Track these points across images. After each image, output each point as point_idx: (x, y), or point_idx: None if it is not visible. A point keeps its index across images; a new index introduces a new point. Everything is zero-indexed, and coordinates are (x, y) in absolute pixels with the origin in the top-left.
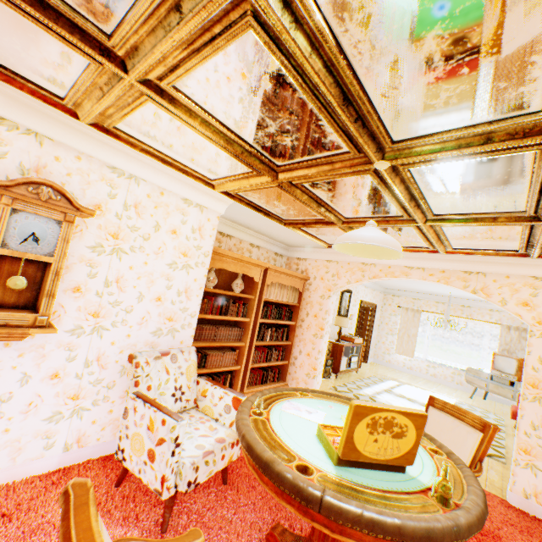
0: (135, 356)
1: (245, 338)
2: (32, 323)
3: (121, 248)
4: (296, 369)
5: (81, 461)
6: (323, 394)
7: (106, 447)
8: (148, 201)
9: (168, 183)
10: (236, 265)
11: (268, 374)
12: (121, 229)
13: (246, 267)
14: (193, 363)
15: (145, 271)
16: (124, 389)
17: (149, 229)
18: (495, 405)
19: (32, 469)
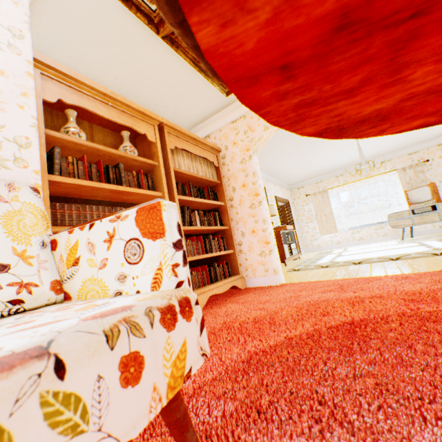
0: None
1: None
2: None
3: None
4: (246, 256)
5: None
6: None
7: None
8: None
9: None
10: (109, 109)
11: (215, 270)
12: None
13: (128, 117)
14: (30, 210)
15: None
16: None
17: None
18: (425, 236)
19: None
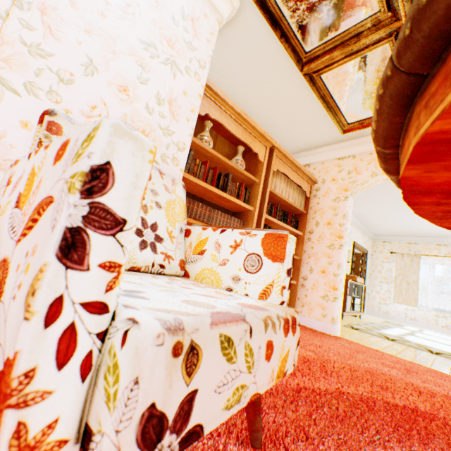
0: (49, 112)
1: None
2: None
3: None
4: (307, 292)
5: None
6: None
7: None
8: None
9: None
10: (237, 127)
11: None
12: None
13: (249, 136)
14: (179, 202)
15: (100, 27)
16: None
17: None
18: None
19: None
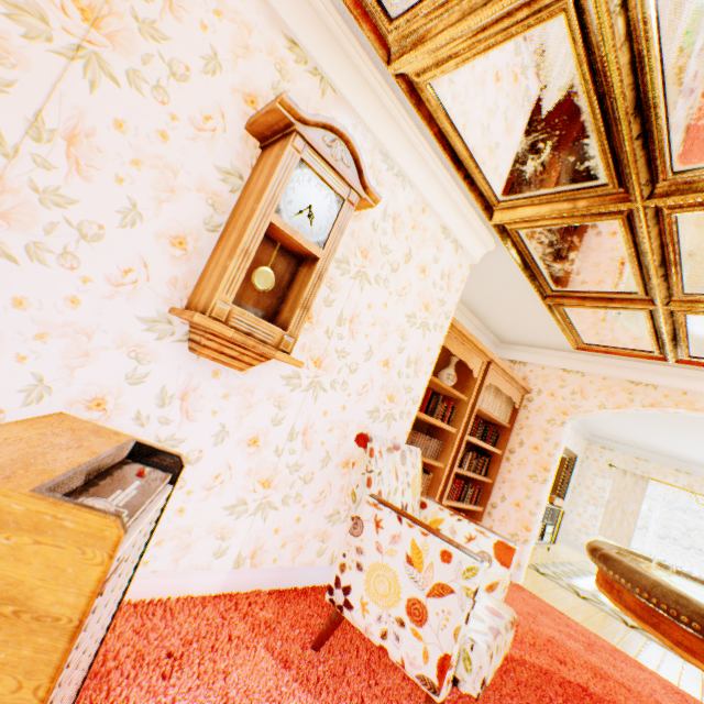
0: (369, 438)
1: (444, 457)
2: (276, 344)
3: (366, 273)
4: (493, 523)
5: (248, 589)
6: (676, 572)
7: (280, 576)
8: (407, 215)
9: (435, 197)
10: (459, 346)
11: None
12: (372, 245)
13: (468, 352)
14: (418, 473)
15: (381, 316)
16: (320, 490)
17: (399, 257)
18: None
19: (192, 584)
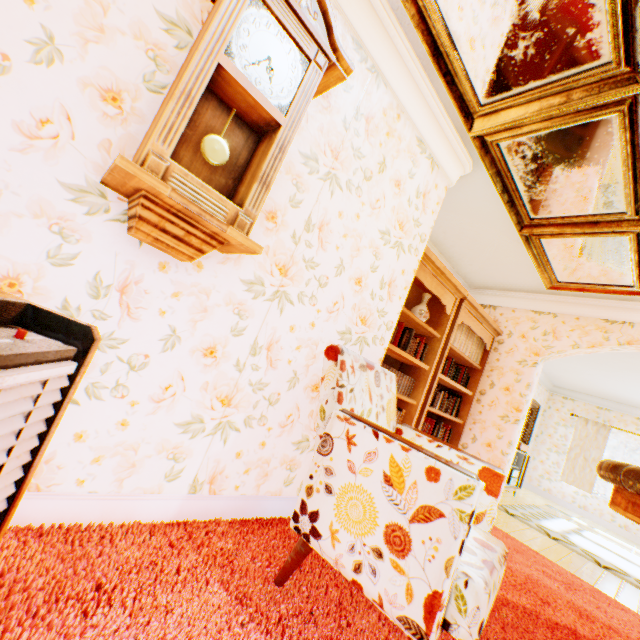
0: (340, 350)
1: (416, 394)
2: (228, 222)
3: (336, 177)
4: None
5: (207, 518)
6: None
7: (243, 505)
8: (381, 119)
9: (411, 102)
10: (432, 279)
11: None
12: (343, 146)
13: (441, 287)
14: (392, 398)
15: (353, 228)
16: (287, 414)
17: (372, 165)
18: None
19: (140, 510)
